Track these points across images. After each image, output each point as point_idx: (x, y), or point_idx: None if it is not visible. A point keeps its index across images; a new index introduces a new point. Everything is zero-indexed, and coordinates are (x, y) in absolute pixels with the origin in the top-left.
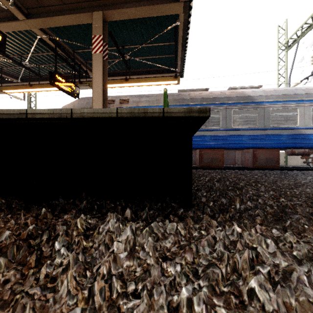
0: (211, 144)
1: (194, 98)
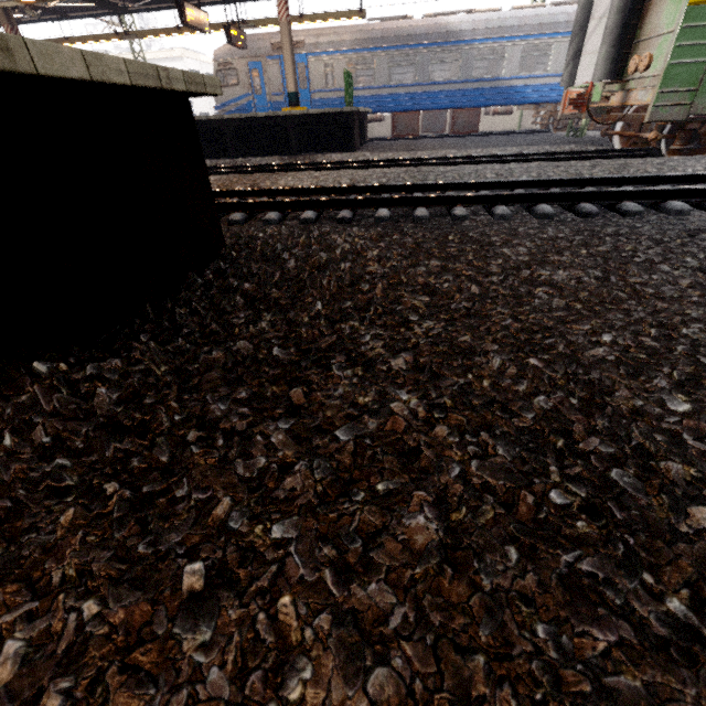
0: (405, 106)
1: (386, 37)
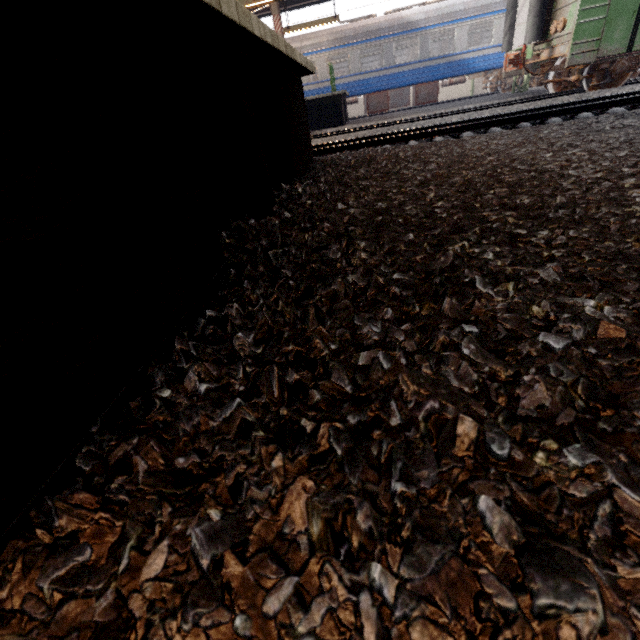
0: (376, 87)
1: (356, 34)
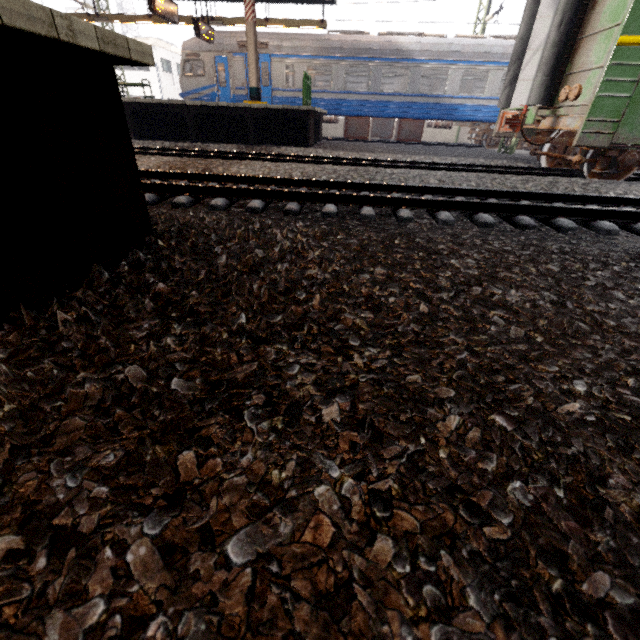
0: (357, 111)
1: (344, 48)
